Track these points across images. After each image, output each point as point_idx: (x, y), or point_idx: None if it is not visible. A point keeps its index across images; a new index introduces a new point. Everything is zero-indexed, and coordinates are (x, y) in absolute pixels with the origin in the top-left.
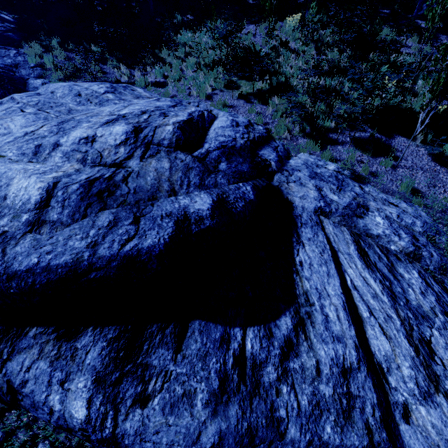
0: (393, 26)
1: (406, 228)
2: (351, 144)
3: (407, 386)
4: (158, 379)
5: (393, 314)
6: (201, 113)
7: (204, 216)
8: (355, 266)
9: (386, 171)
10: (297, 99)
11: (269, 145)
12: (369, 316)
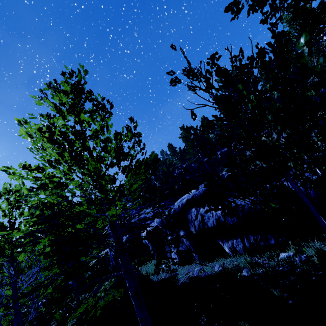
0: None
1: None
2: None
3: None
4: None
5: None
6: None
7: None
8: None
9: None
10: None
11: None
12: None
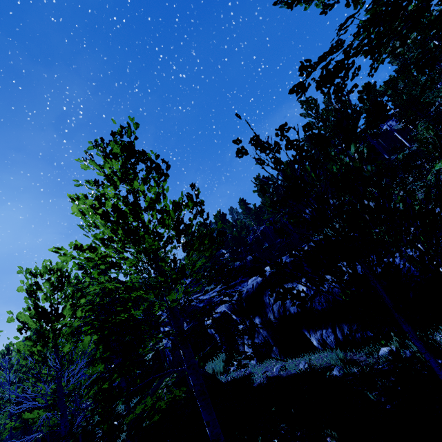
0: None
1: None
2: None
3: None
4: None
5: None
6: None
7: None
8: None
9: None
10: None
11: None
12: None
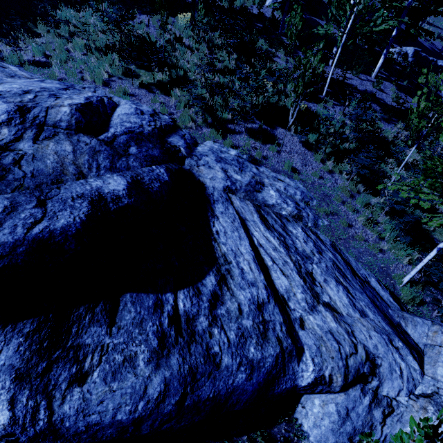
0: (266, 38)
1: (291, 197)
2: (246, 133)
3: (301, 305)
4: (94, 355)
5: (288, 259)
6: (101, 98)
7: (121, 195)
8: (259, 229)
9: (274, 155)
10: (197, 92)
11: (176, 133)
12: (273, 264)
